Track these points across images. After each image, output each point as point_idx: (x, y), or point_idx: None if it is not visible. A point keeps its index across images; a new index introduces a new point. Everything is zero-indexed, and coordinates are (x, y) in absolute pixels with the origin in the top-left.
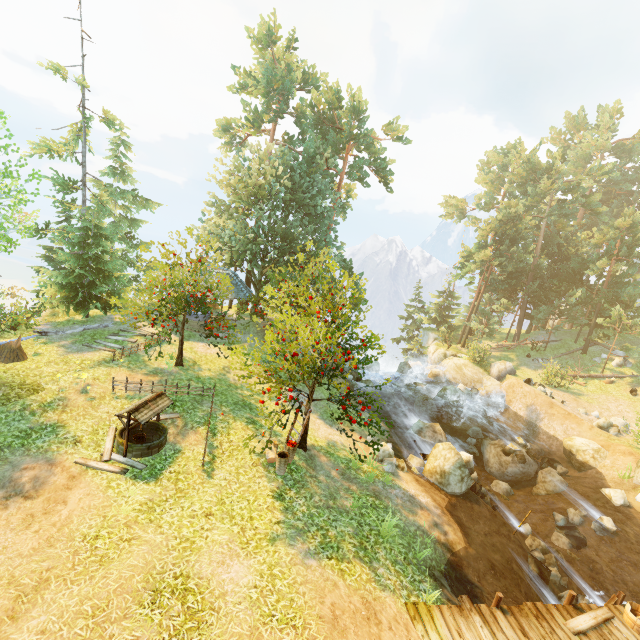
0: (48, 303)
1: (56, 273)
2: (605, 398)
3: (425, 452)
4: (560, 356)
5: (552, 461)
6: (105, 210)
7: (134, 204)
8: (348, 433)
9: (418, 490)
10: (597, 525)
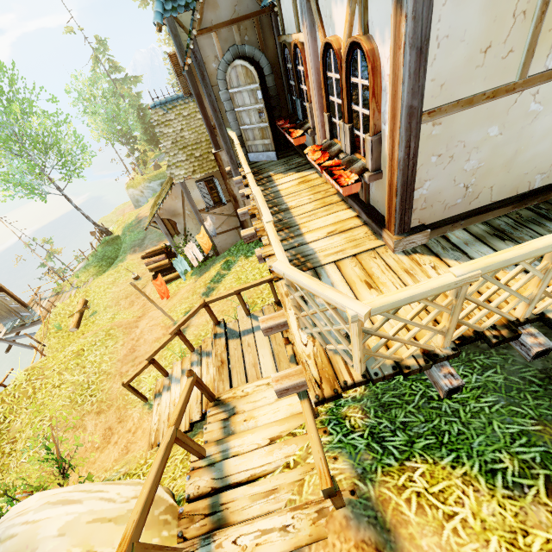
0: (148, 149)
1: (141, 136)
2: None
3: None
4: None
5: None
6: (122, 96)
7: (131, 84)
8: None
9: None
10: None
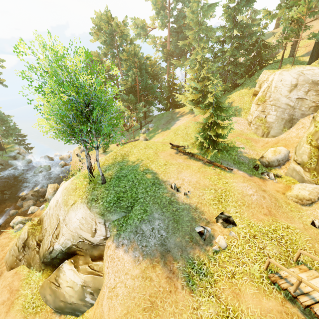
0: None
1: None
2: None
3: None
4: (132, 132)
5: None
6: None
7: None
8: None
9: None
10: None
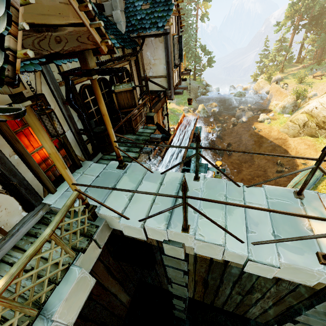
0: None
1: None
2: (323, 84)
3: (207, 111)
4: None
5: (259, 111)
6: None
7: None
8: (181, 106)
9: (190, 115)
10: (241, 121)
